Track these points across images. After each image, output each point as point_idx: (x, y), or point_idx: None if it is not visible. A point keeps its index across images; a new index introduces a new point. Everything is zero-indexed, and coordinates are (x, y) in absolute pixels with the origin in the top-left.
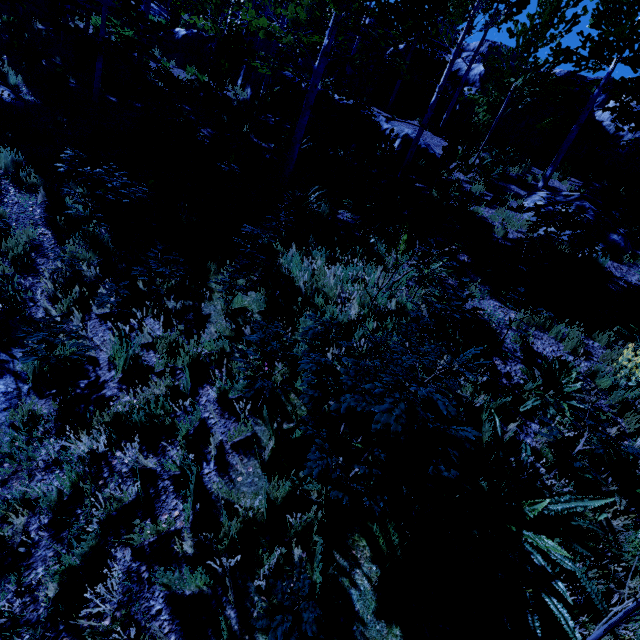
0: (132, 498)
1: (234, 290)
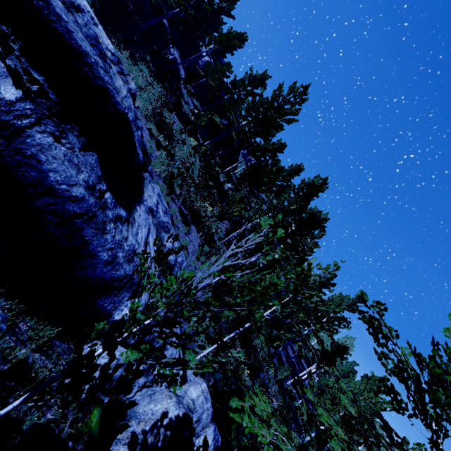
0: None
1: (136, 62)
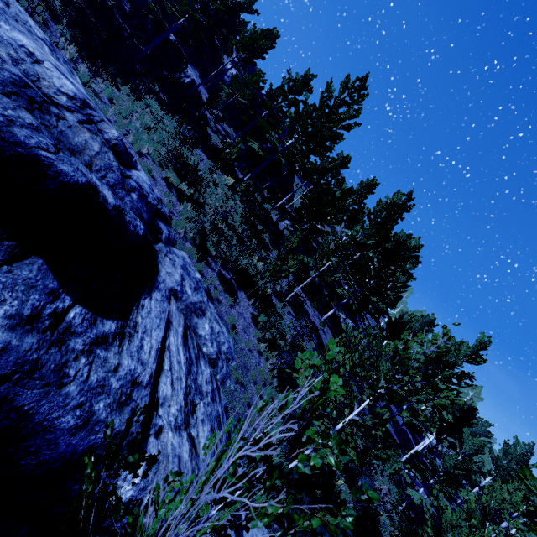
0: (126, 127)
1: (139, 97)
